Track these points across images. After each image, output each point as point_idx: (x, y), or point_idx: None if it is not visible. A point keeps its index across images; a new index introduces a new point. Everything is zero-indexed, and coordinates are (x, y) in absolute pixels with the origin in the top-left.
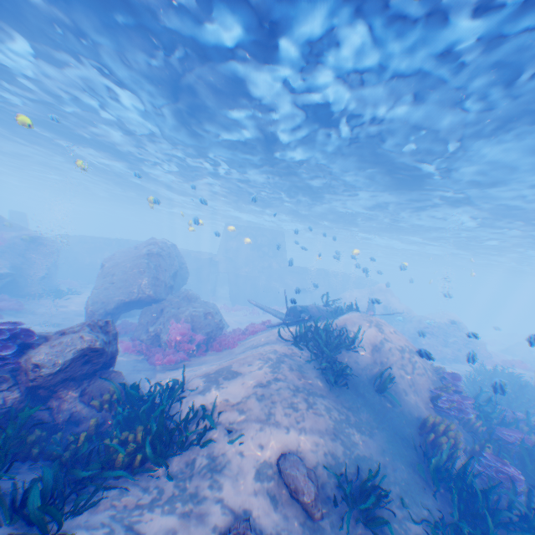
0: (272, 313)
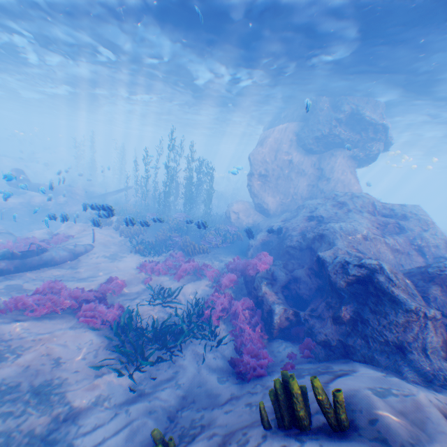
0: None
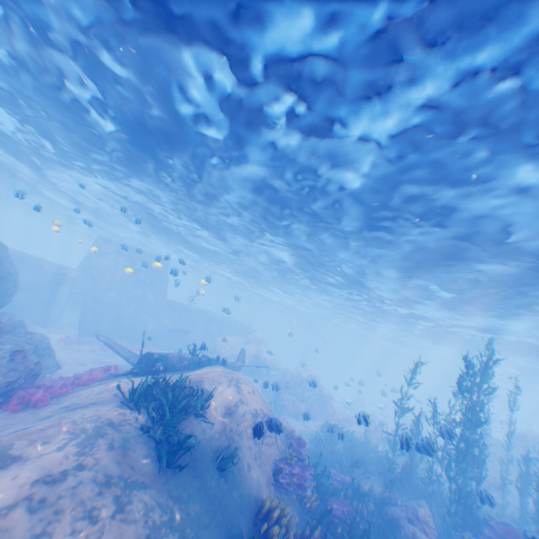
0: (126, 355)
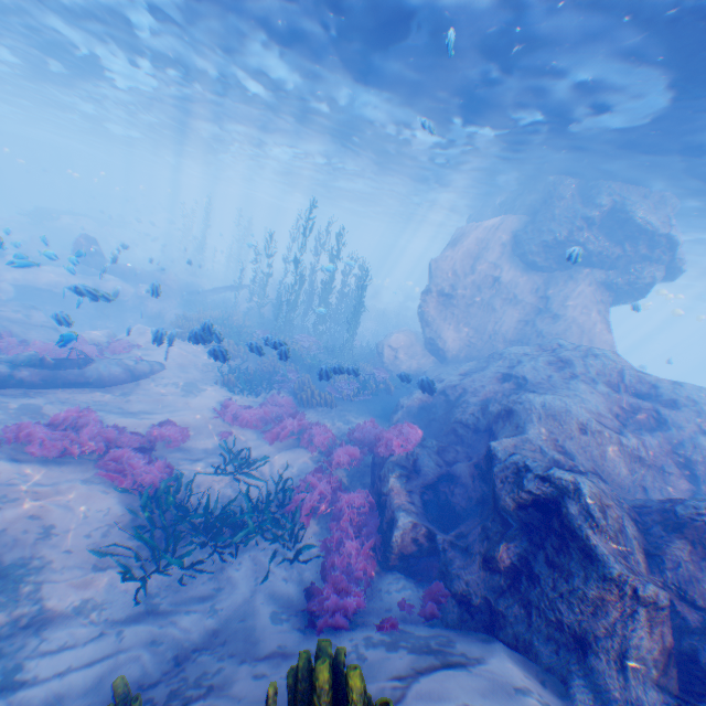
0: None
